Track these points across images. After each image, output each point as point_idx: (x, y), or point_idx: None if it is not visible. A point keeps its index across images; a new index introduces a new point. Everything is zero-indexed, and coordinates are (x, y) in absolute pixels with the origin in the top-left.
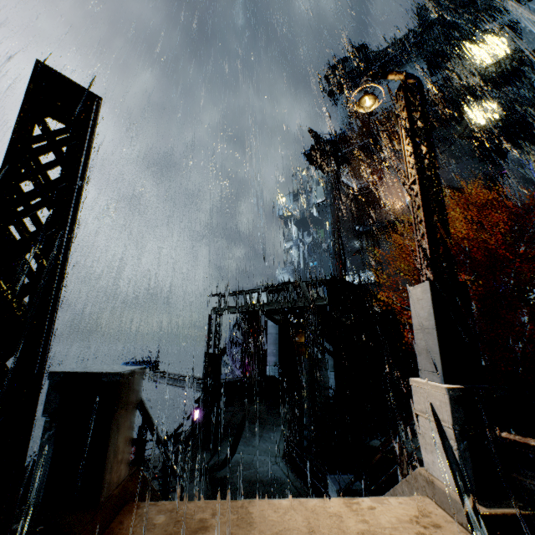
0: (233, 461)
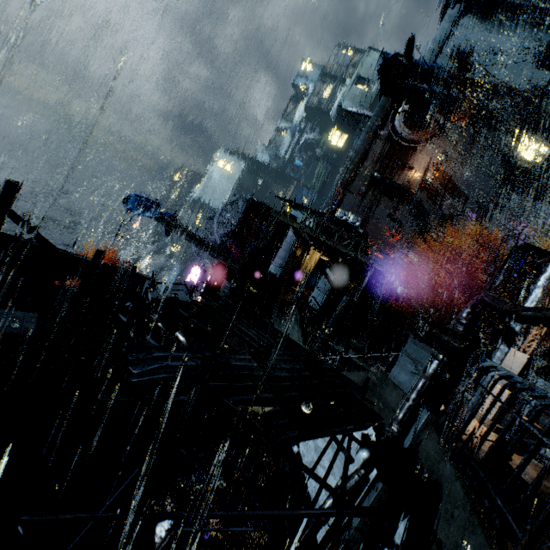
0: None
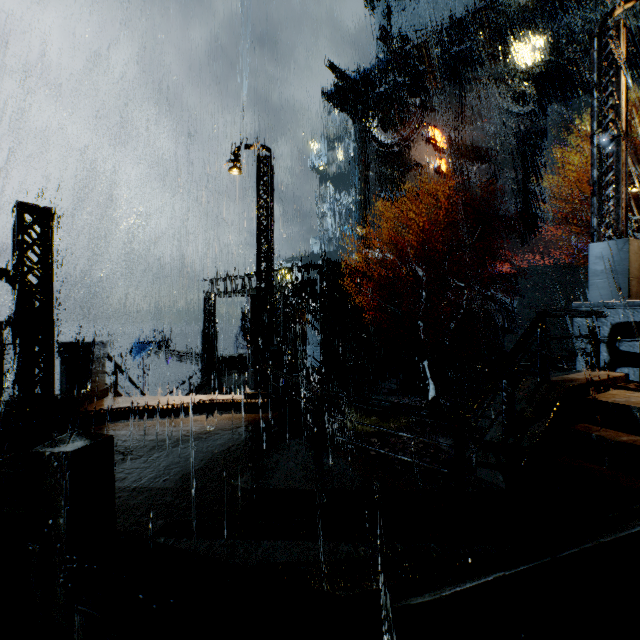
0: None
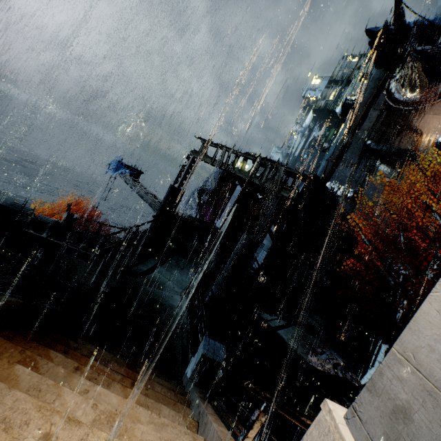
0: (150, 276)
